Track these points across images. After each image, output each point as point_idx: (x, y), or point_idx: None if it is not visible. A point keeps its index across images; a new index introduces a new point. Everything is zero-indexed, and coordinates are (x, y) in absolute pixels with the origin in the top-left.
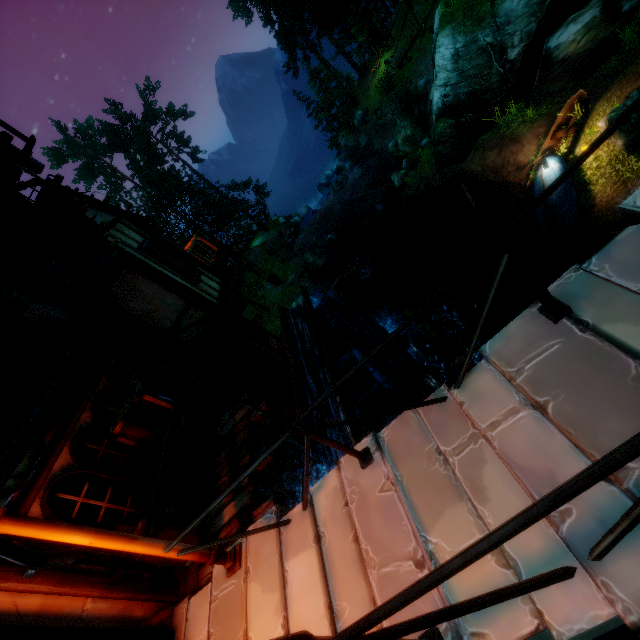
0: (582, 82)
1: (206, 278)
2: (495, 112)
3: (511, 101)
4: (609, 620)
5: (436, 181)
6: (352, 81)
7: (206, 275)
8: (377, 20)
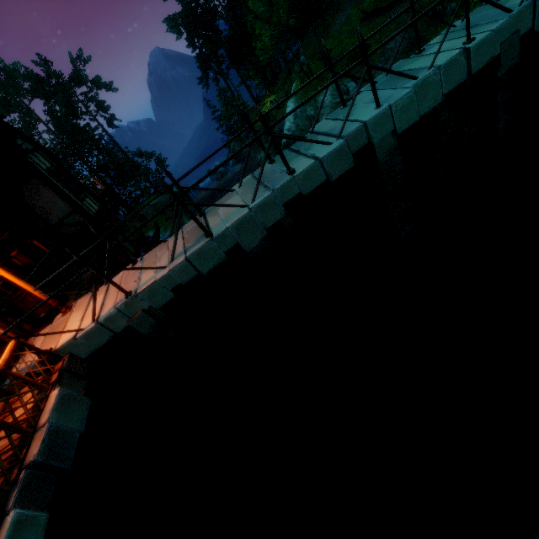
0: None
1: (90, 200)
2: None
3: None
4: (168, 274)
5: None
6: (246, 106)
7: (90, 199)
8: (268, 73)
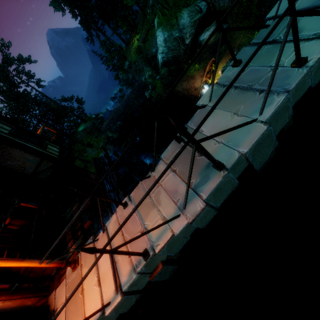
0: (214, 55)
1: (51, 146)
2: (184, 65)
3: (189, 61)
4: (187, 224)
5: (164, 95)
6: (122, 47)
7: (50, 145)
8: (130, 20)
